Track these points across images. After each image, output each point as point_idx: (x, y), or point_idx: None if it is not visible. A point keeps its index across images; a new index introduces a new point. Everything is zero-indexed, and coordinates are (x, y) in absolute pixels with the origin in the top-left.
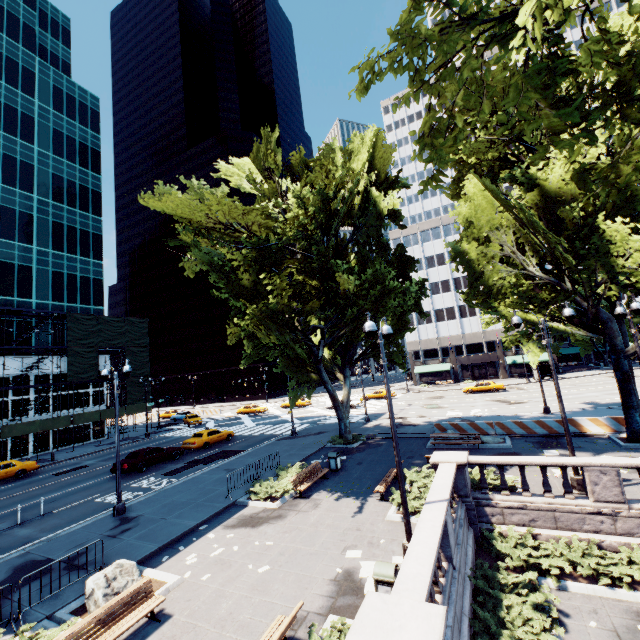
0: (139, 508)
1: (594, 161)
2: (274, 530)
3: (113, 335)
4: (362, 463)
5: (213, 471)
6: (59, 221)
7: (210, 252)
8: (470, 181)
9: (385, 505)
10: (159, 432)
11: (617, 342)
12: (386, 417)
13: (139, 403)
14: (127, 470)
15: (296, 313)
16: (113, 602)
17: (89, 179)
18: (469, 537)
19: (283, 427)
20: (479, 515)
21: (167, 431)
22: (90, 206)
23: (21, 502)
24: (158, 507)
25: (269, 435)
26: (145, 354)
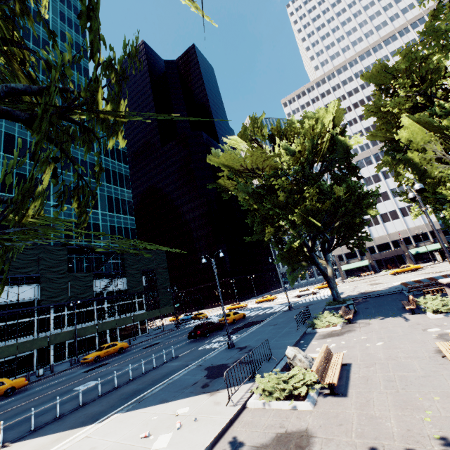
0: (240, 344)
1: None
2: (357, 334)
3: (148, 262)
4: (368, 308)
5: (262, 327)
6: (110, 195)
7: (232, 191)
8: (405, 119)
9: (420, 315)
10: (182, 325)
11: None
12: (347, 293)
13: (167, 306)
14: (200, 335)
15: (316, 210)
16: (322, 351)
17: (122, 169)
18: None
19: (274, 308)
20: None
21: (187, 324)
22: (124, 184)
23: (145, 358)
24: (254, 341)
25: (271, 312)
26: (166, 273)
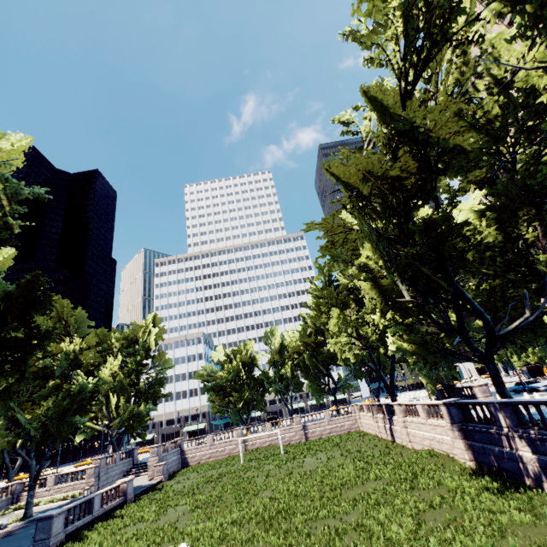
0: None
1: (117, 370)
2: None
3: None
4: None
5: None
6: None
7: None
8: None
9: None
10: None
11: (112, 432)
12: None
13: None
14: None
15: None
16: None
17: None
18: (6, 507)
19: None
20: (17, 500)
21: None
22: None
23: None
24: None
25: None
26: None
